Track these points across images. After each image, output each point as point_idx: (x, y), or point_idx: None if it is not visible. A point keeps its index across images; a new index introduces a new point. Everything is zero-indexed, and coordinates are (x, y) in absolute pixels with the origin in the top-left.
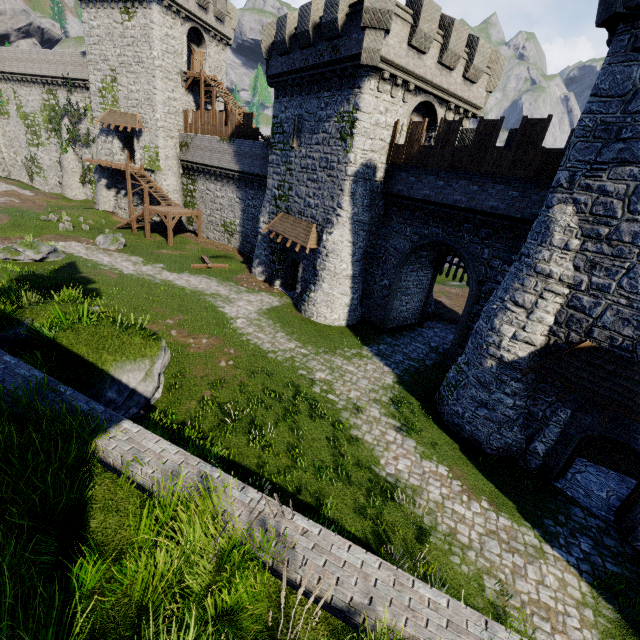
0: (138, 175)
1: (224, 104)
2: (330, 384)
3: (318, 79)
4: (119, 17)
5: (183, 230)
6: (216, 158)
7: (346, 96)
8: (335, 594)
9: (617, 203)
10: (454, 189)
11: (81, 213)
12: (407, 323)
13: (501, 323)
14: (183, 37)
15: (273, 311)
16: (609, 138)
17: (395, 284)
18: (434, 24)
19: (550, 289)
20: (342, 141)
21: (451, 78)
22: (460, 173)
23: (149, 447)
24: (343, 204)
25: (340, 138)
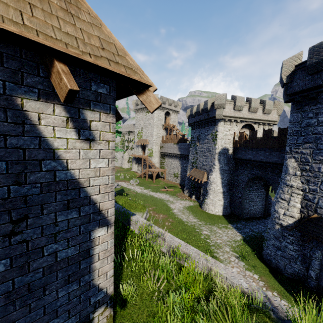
0: (145, 158)
1: (176, 132)
2: (208, 236)
3: (204, 123)
4: (145, 114)
5: (159, 177)
6: (172, 150)
7: (213, 128)
8: (172, 245)
9: (308, 157)
10: (259, 155)
11: (126, 172)
12: (256, 216)
13: (277, 208)
14: (163, 115)
15: (190, 207)
16: (298, 135)
17: (243, 196)
18: (242, 102)
19: (294, 192)
20: (213, 142)
21: (256, 114)
22: (260, 148)
23: (140, 219)
24: (215, 163)
25: (212, 141)
